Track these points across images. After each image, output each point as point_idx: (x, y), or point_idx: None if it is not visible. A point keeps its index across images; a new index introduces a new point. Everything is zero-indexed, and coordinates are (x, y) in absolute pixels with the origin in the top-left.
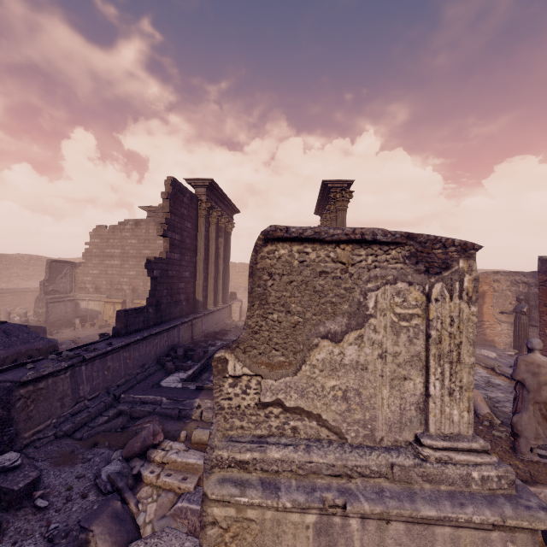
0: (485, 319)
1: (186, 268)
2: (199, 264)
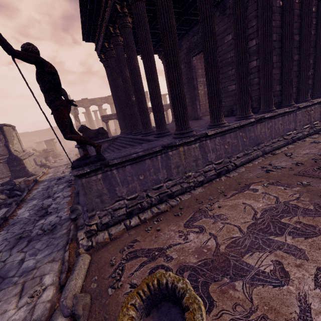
0: None
1: None
2: None
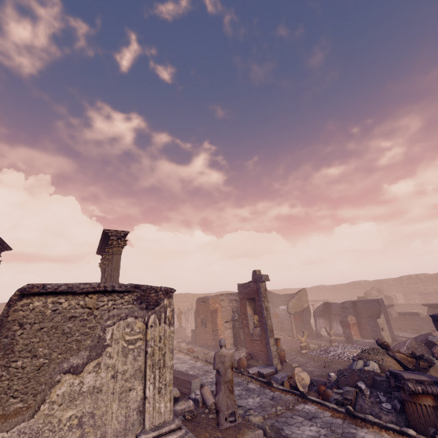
0: (219, 328)
1: None
2: None
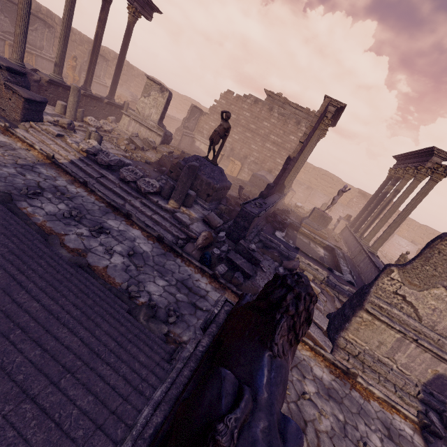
0: None
1: (293, 164)
2: (298, 162)
